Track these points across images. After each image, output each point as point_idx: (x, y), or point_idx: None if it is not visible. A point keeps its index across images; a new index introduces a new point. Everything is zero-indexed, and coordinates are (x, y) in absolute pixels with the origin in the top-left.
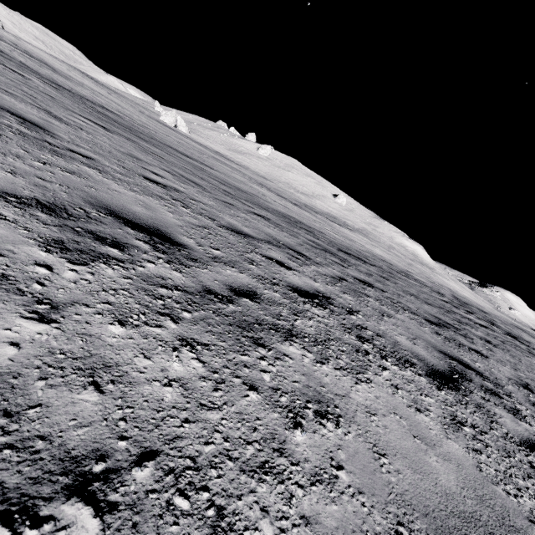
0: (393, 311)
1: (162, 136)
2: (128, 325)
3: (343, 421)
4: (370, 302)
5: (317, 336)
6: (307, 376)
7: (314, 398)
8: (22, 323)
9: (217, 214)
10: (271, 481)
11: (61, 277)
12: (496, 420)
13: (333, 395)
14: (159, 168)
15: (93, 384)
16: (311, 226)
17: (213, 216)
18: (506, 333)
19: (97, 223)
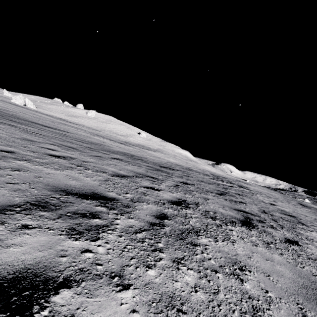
0: (206, 195)
1: (22, 115)
2: (152, 267)
3: (248, 268)
4: (196, 194)
5: (202, 226)
6: (220, 252)
7: (232, 262)
8: (121, 296)
9: (102, 167)
10: (262, 314)
11: (100, 254)
12: (272, 235)
13: (235, 256)
14: (47, 143)
15: (179, 311)
16: (139, 156)
17: (103, 170)
18: (238, 186)
19: (70, 204)
